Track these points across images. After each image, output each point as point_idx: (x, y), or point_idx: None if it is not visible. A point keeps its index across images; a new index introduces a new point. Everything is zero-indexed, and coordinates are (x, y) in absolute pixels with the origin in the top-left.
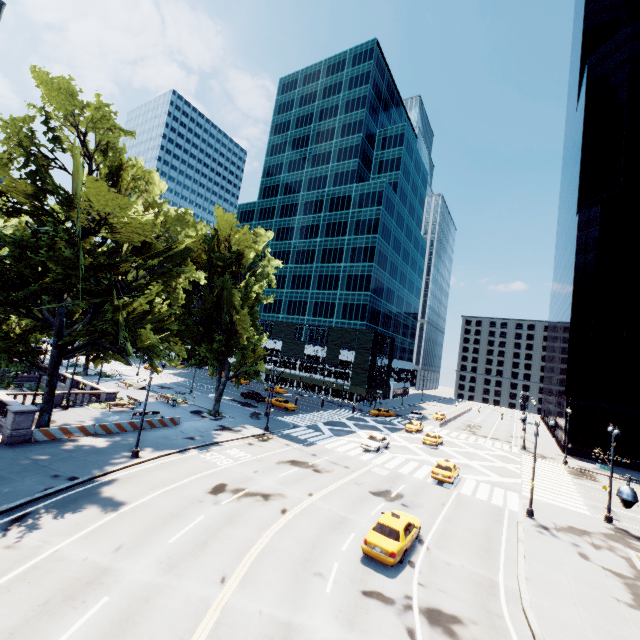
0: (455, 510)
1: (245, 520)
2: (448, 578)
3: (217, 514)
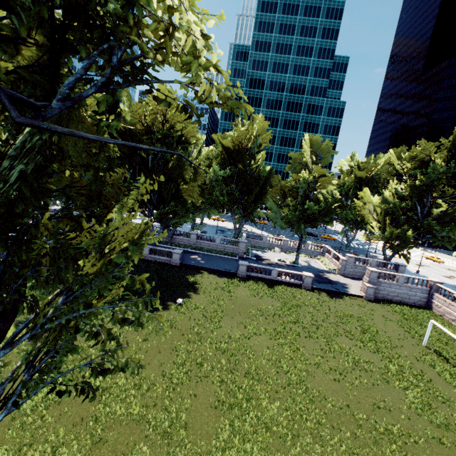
0: None
1: None
2: None
3: None
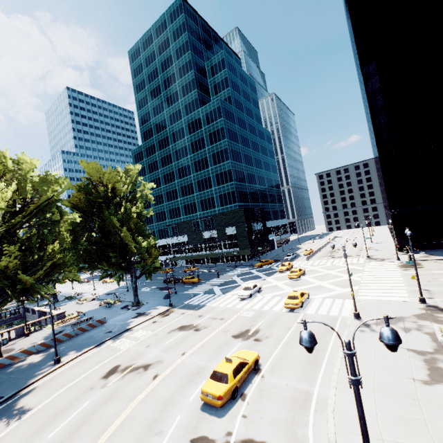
0: (297, 331)
1: (120, 396)
2: (270, 402)
3: (100, 397)
